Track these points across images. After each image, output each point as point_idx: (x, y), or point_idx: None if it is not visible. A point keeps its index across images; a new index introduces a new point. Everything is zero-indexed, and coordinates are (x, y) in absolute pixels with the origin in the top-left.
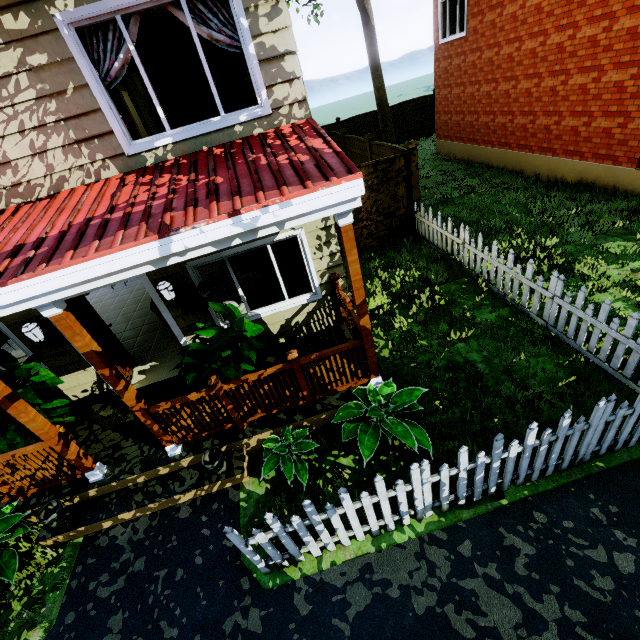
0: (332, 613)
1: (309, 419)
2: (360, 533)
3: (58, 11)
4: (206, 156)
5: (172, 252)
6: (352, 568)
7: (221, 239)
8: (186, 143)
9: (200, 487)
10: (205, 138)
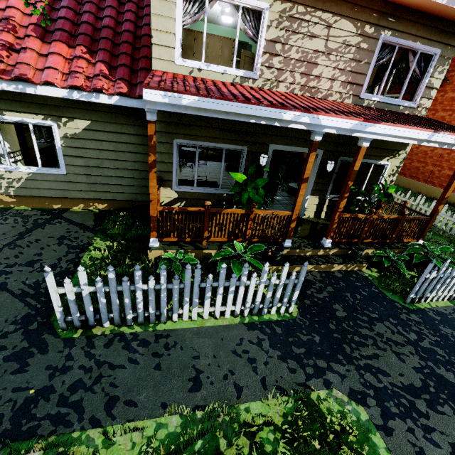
0: (452, 321)
1: (390, 250)
2: (449, 295)
3: (383, 34)
4: (393, 112)
5: (430, 139)
6: (448, 309)
7: (442, 143)
8: (381, 104)
9: (347, 264)
10: (388, 105)
